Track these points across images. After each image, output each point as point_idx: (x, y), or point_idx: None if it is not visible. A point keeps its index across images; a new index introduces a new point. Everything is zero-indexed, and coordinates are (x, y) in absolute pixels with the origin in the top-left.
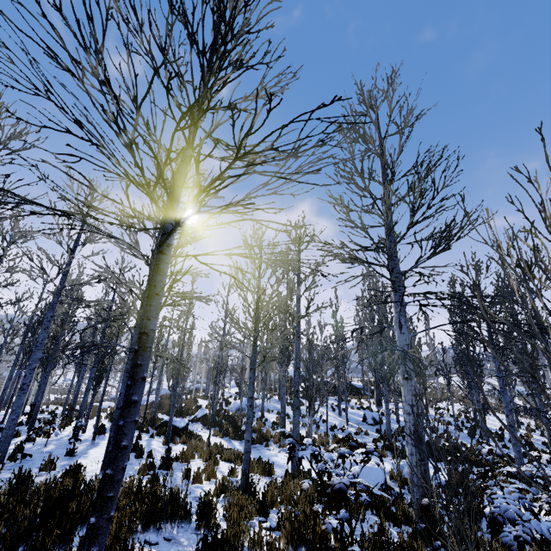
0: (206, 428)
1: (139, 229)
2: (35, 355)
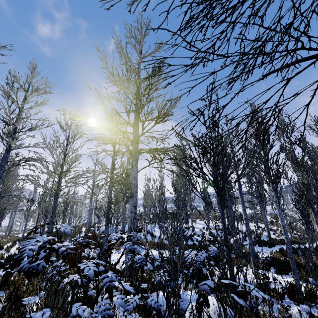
0: None
1: None
2: None
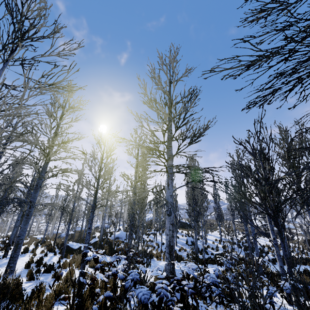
0: (94, 249)
1: None
2: None
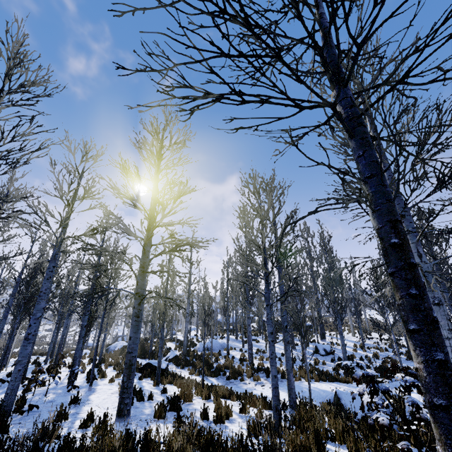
0: (180, 367)
1: (302, 108)
2: (39, 305)
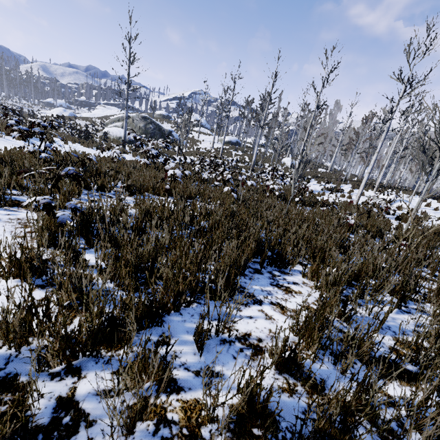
0: None
1: None
2: None
